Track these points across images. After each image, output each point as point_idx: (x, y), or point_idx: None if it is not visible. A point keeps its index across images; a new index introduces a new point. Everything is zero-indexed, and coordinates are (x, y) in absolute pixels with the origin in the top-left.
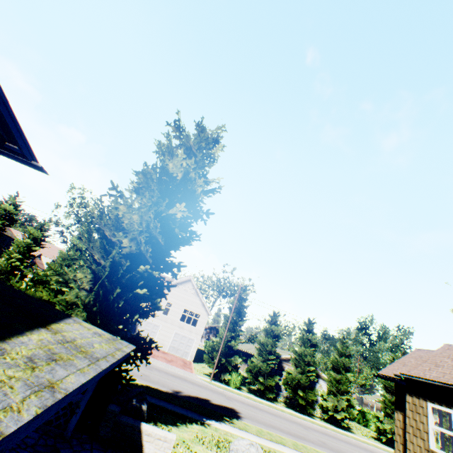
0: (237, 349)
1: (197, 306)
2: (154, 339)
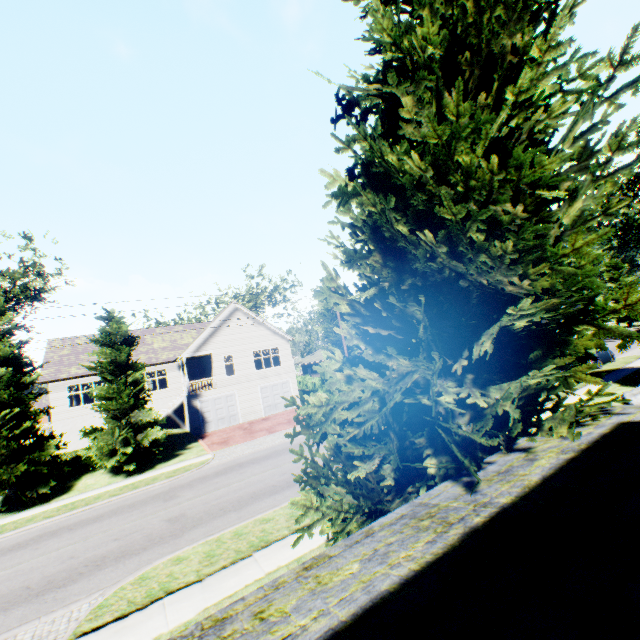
0: (311, 364)
1: (268, 338)
2: (238, 414)
